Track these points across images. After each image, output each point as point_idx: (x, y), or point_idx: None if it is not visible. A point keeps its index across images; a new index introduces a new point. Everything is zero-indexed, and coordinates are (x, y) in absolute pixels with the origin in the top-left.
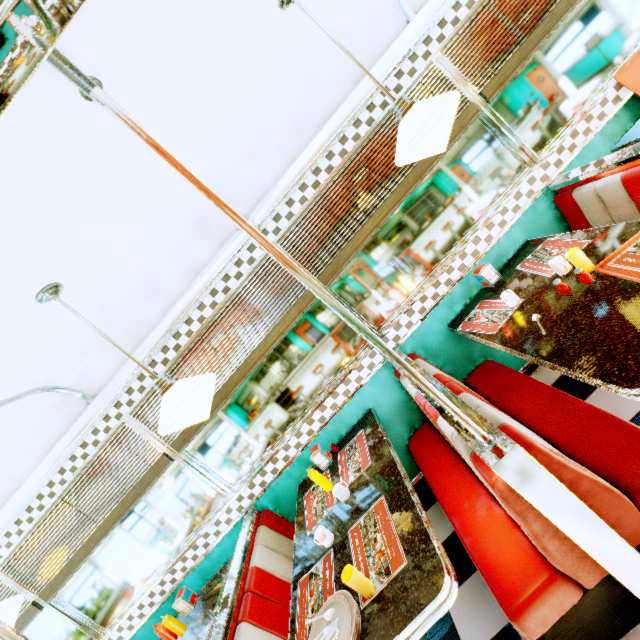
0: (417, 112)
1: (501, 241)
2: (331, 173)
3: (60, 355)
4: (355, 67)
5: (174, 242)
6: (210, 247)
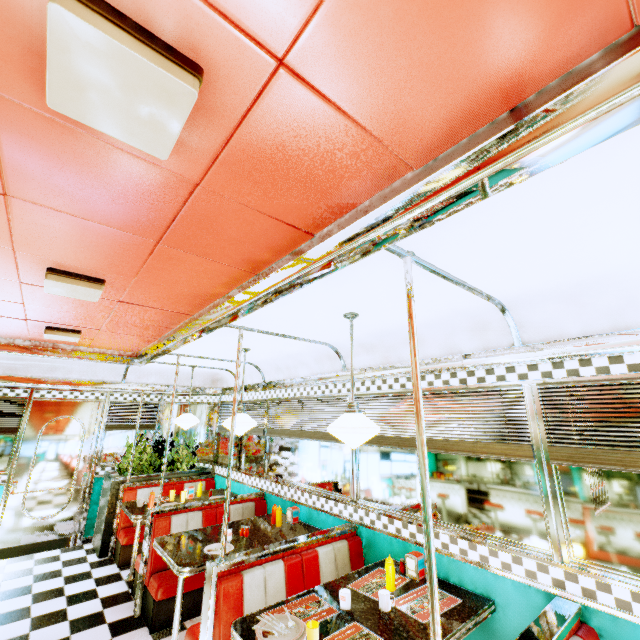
0: None
1: None
2: None
3: (347, 338)
4: None
5: (450, 324)
6: (475, 344)
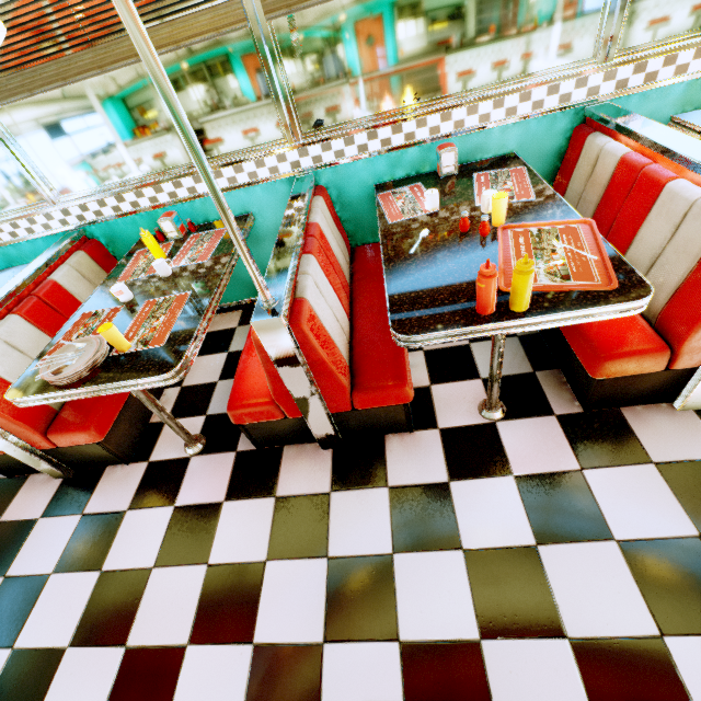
0: None
1: (493, 132)
2: None
3: None
4: None
5: None
6: None
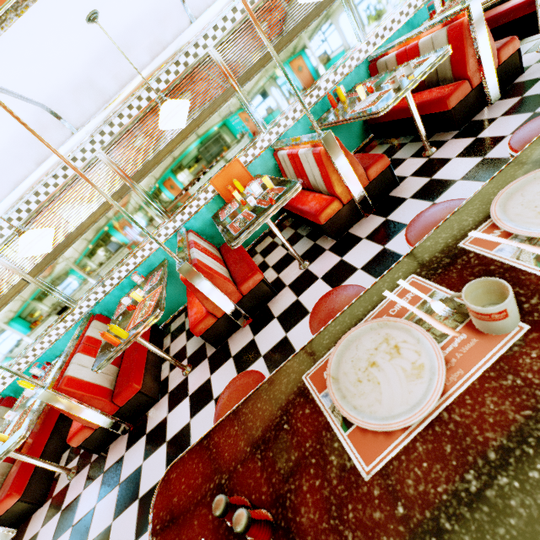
0: (21, 241)
1: (151, 258)
2: (30, 213)
3: None
4: (36, 156)
5: None
6: None
